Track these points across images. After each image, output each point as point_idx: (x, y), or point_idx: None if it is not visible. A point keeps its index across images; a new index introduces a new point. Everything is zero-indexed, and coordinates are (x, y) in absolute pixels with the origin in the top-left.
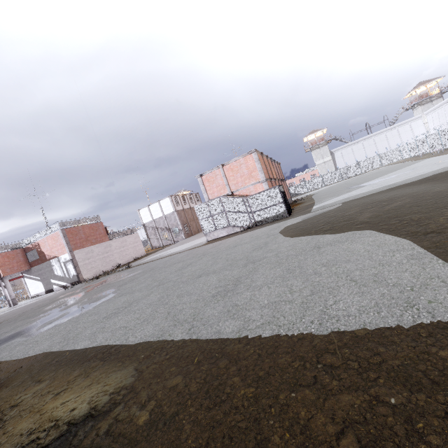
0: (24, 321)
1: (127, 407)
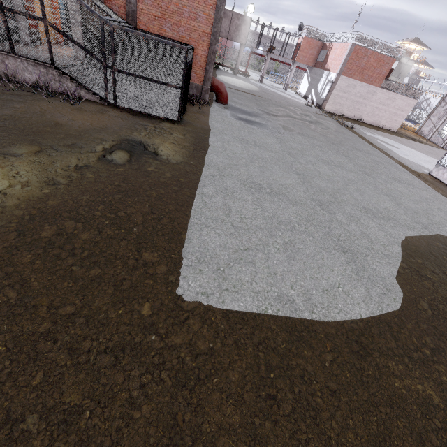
0: (254, 105)
1: (157, 164)
